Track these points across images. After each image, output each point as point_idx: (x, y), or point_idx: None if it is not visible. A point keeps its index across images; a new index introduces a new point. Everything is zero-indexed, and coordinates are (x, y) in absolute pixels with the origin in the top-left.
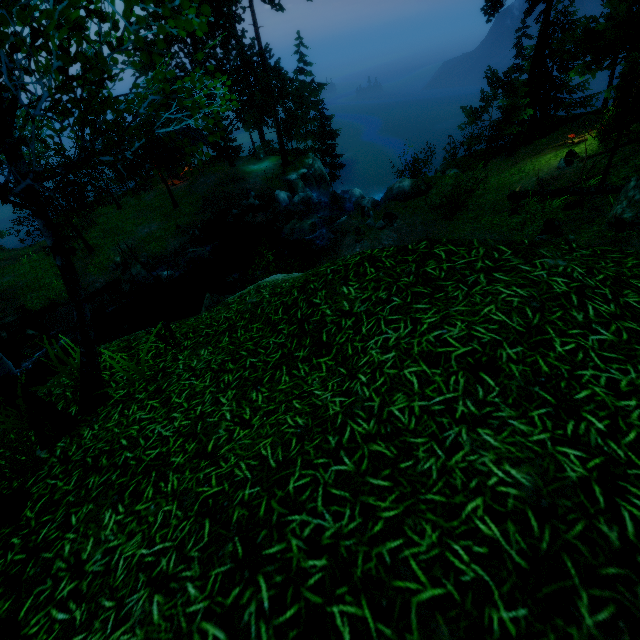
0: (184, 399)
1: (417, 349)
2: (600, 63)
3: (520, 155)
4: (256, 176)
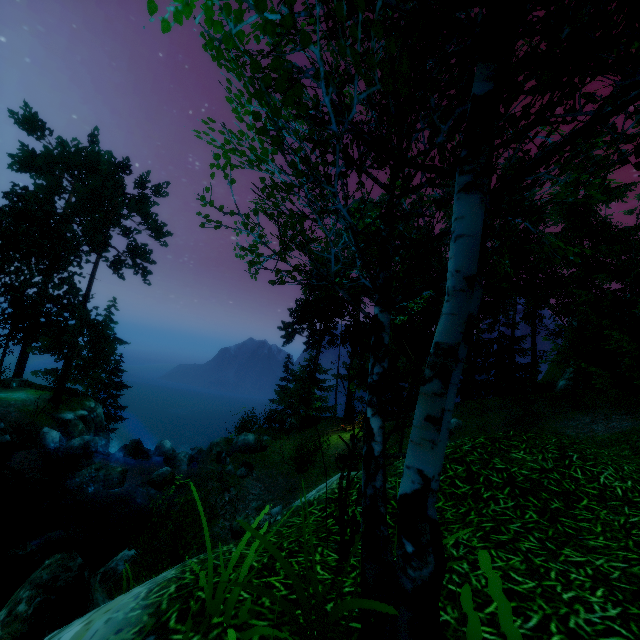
0: (533, 580)
1: (635, 476)
2: (361, 385)
3: (309, 434)
4: (8, 404)
